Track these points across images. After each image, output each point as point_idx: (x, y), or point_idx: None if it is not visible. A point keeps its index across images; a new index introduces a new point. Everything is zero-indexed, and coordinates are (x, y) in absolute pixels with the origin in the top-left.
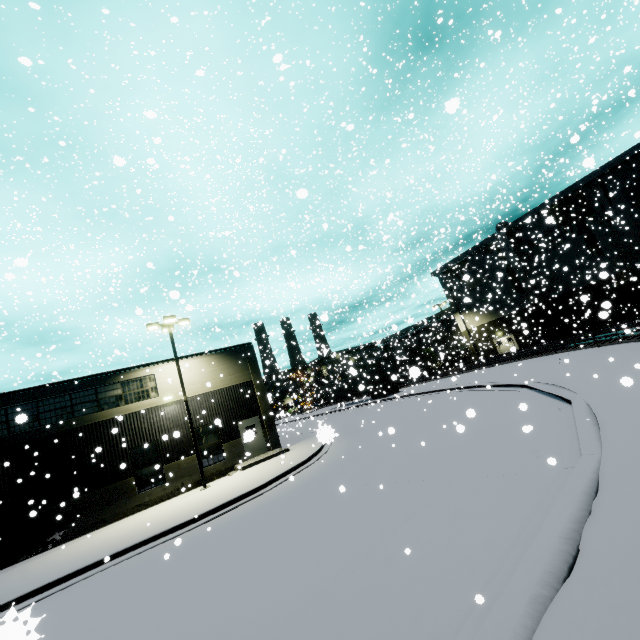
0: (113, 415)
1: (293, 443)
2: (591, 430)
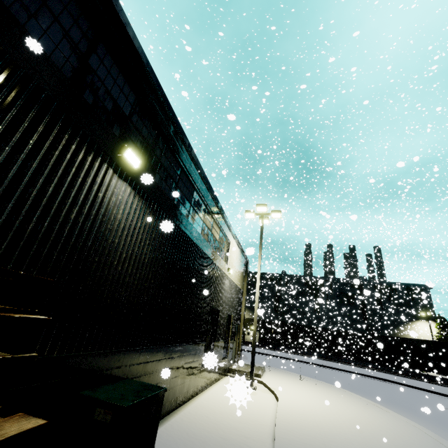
0: (214, 259)
1: None
2: None
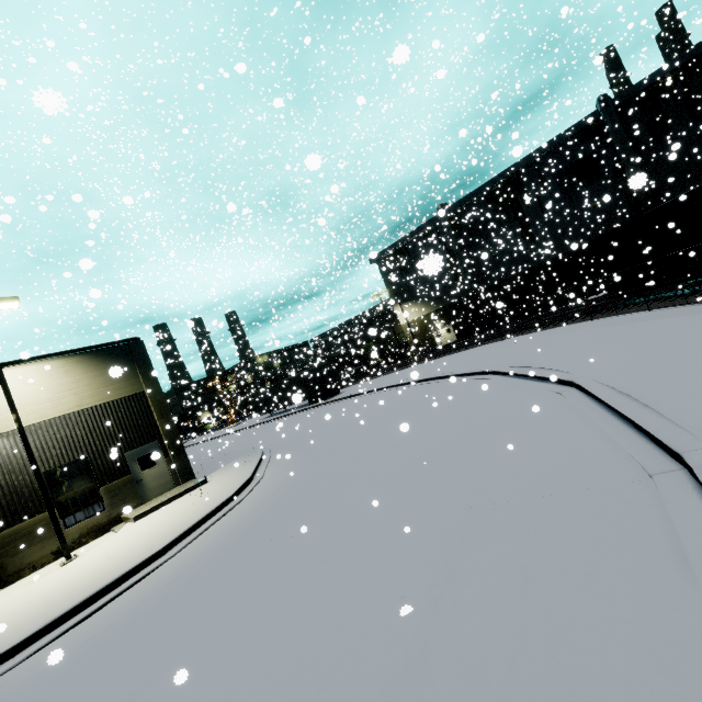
0: None
1: (213, 470)
2: (651, 414)
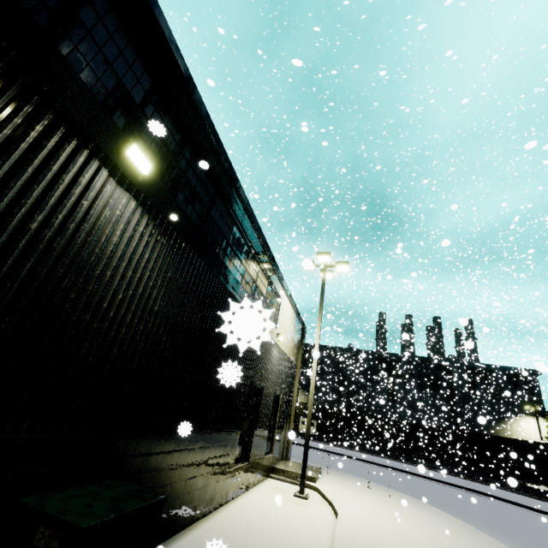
0: None
1: None
2: None
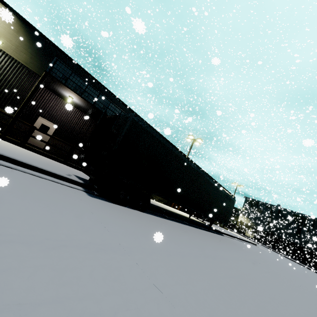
0: None
1: None
2: None
